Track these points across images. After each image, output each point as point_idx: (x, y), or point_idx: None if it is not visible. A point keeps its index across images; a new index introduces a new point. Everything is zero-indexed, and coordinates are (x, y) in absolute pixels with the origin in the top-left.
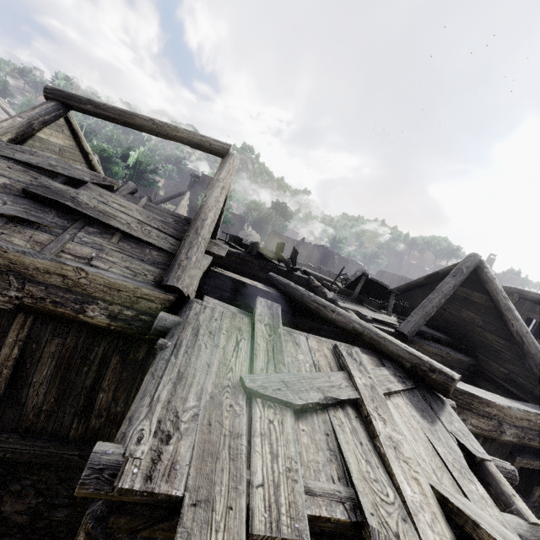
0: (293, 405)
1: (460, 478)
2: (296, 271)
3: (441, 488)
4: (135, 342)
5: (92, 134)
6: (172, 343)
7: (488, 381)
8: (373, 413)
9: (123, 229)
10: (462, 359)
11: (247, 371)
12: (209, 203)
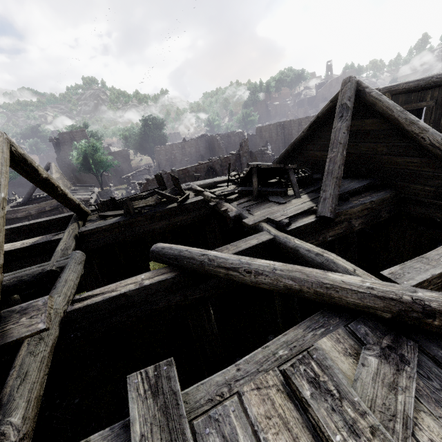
0: None
1: None
2: (187, 198)
3: None
4: None
5: None
6: None
7: (415, 205)
8: None
9: None
10: (385, 197)
11: None
12: None
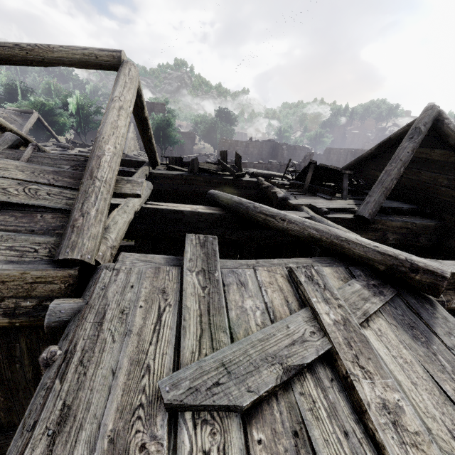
0: (238, 408)
1: None
2: (243, 176)
3: None
4: None
5: (28, 91)
6: (62, 352)
7: None
8: (354, 370)
9: None
10: (428, 224)
11: (171, 363)
12: (104, 133)
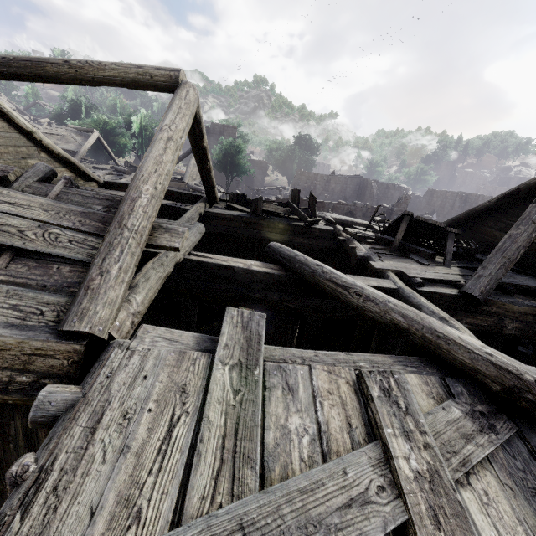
0: None
1: None
2: (316, 223)
3: None
4: None
5: (92, 108)
6: (36, 468)
7: None
8: None
9: (11, 242)
10: None
11: (170, 512)
12: (144, 170)
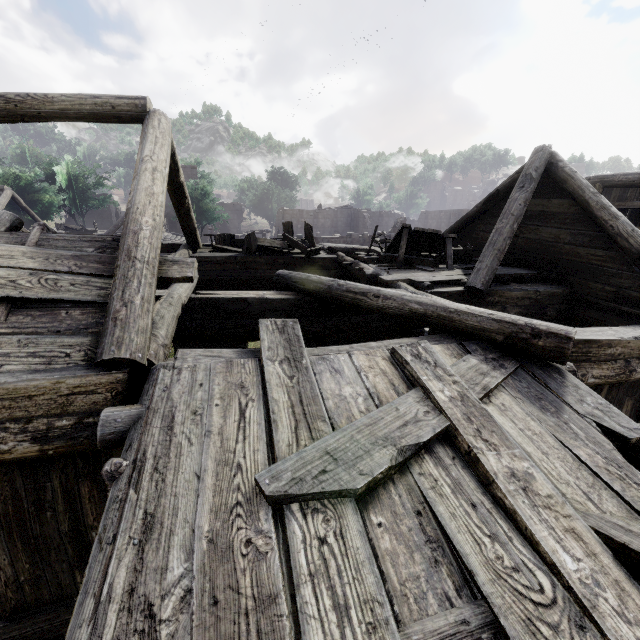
0: (352, 492)
1: (625, 490)
2: (318, 253)
3: (609, 525)
4: (100, 454)
5: None
6: (129, 462)
7: (591, 308)
8: (476, 444)
9: (5, 293)
10: (555, 292)
11: (266, 459)
12: (138, 202)
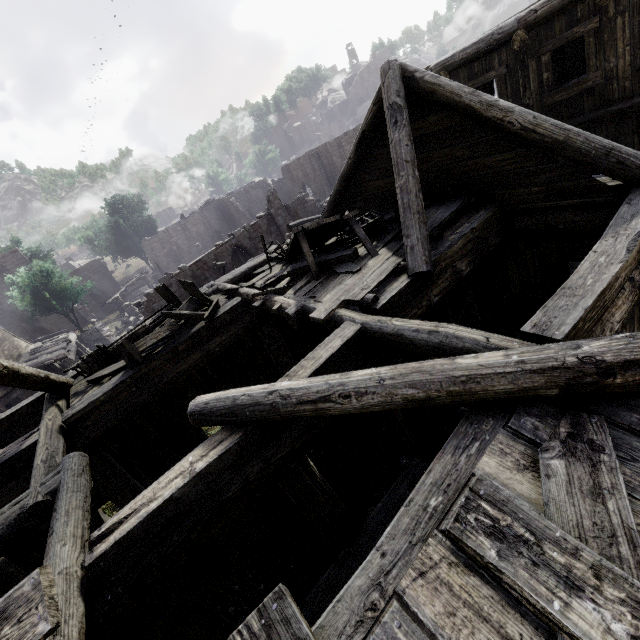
0: None
1: None
2: (217, 308)
3: None
4: None
5: None
6: None
7: (527, 215)
8: None
9: None
10: (487, 218)
11: None
12: None
